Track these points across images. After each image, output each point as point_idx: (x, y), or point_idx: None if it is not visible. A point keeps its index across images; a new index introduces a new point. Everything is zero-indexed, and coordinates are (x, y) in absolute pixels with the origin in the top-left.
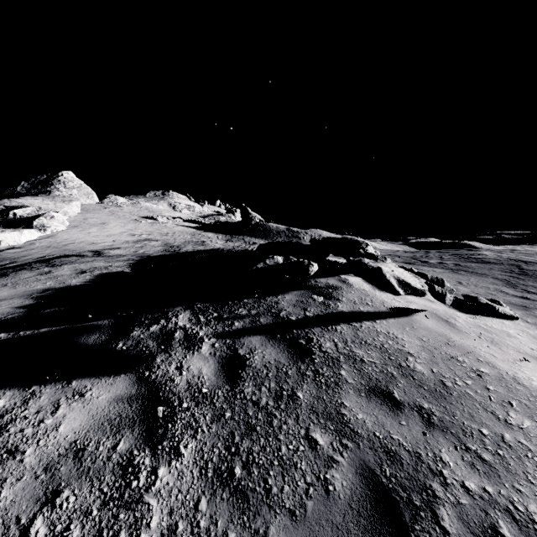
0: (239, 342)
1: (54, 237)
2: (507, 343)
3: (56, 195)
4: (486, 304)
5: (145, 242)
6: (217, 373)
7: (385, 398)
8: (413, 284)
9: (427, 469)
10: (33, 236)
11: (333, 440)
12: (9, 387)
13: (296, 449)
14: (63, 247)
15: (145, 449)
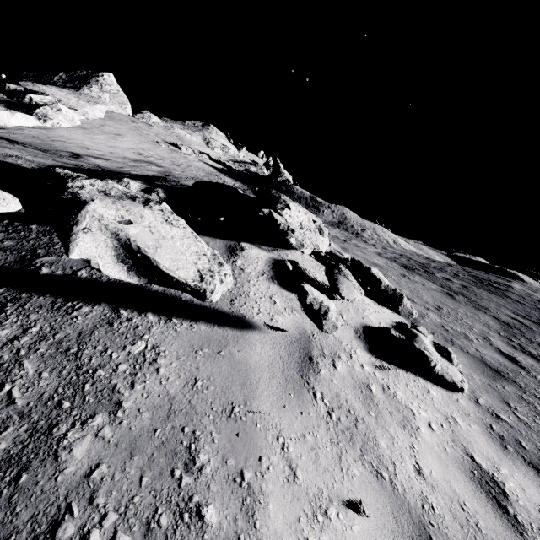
0: None
1: (50, 131)
2: (375, 442)
3: (85, 93)
4: (419, 351)
5: (145, 163)
6: None
7: None
8: (165, 265)
9: None
10: (28, 122)
11: None
12: None
13: None
14: (48, 141)
15: None
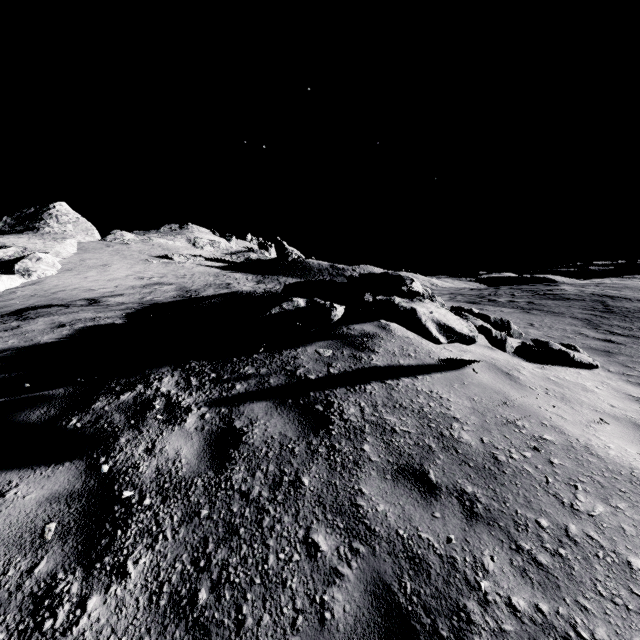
0: (237, 411)
1: (40, 284)
2: (581, 400)
3: (46, 231)
4: (558, 350)
5: (155, 286)
6: (201, 455)
7: (417, 481)
8: (458, 328)
9: (462, 581)
10: (15, 283)
11: (340, 544)
12: None
13: (289, 559)
14: (51, 295)
15: (76, 569)
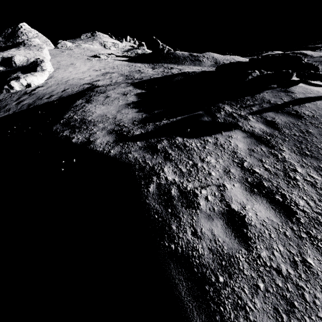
0: (263, 116)
1: (54, 77)
2: None
3: (29, 45)
4: None
5: (108, 74)
6: (267, 127)
7: None
8: None
9: None
10: (43, 77)
11: None
12: (205, 136)
13: None
14: (66, 83)
15: (271, 149)
